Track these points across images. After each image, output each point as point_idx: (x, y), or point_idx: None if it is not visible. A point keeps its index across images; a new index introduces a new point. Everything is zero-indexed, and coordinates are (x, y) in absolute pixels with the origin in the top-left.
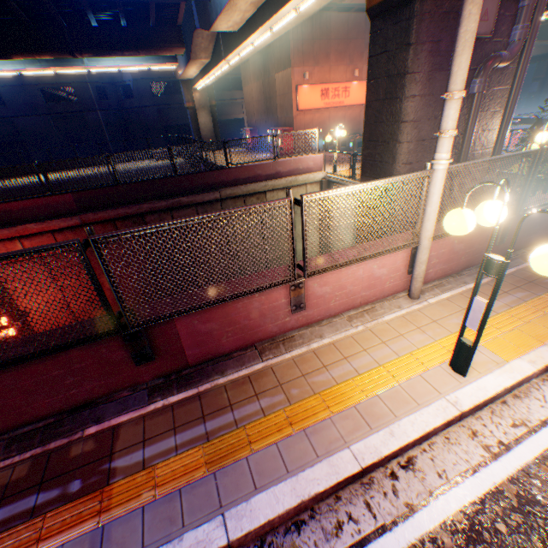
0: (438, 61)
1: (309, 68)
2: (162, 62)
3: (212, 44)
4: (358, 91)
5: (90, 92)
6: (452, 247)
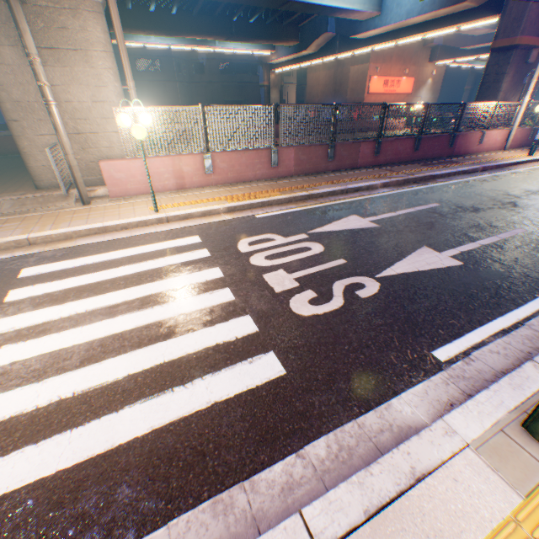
0: (516, 71)
1: (379, 65)
2: (265, 49)
3: (326, 43)
4: (405, 84)
5: (173, 65)
6: (516, 136)
